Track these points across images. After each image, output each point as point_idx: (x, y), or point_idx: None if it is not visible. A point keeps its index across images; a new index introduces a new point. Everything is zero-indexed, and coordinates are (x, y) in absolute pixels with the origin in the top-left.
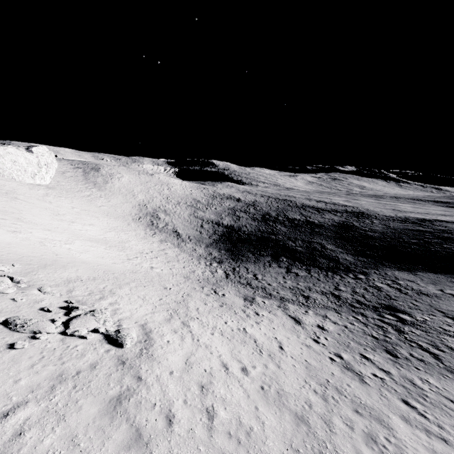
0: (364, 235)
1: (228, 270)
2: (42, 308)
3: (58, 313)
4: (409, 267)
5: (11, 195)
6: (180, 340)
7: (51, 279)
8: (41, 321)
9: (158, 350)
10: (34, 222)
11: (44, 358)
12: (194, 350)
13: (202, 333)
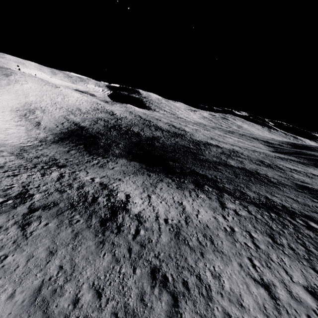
0: (152, 144)
1: (36, 145)
2: None
3: None
4: (135, 159)
5: None
6: None
7: None
8: None
9: None
10: None
11: None
12: None
13: None
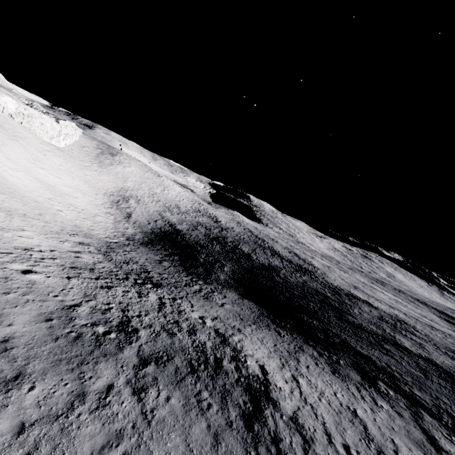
0: (269, 276)
1: (122, 243)
2: None
3: None
4: (249, 296)
5: (16, 138)
6: None
7: None
8: None
9: None
10: (4, 152)
11: None
12: None
13: None
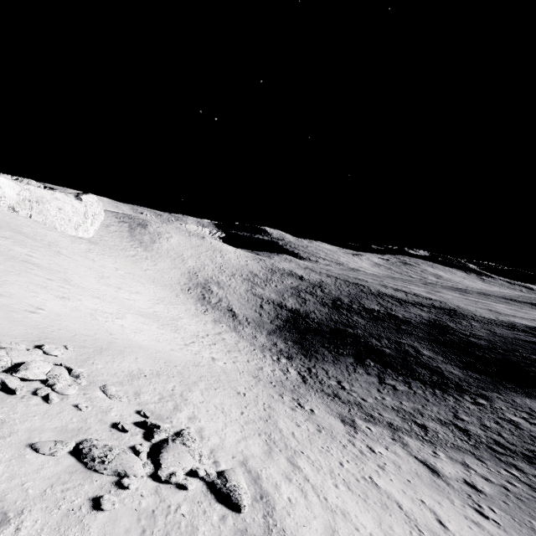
0: (466, 341)
1: (302, 371)
2: (113, 425)
3: (135, 434)
4: None
5: (54, 248)
6: (303, 498)
7: (111, 372)
8: (124, 453)
9: (286, 518)
10: (81, 286)
11: (145, 533)
12: (331, 522)
13: (322, 483)
